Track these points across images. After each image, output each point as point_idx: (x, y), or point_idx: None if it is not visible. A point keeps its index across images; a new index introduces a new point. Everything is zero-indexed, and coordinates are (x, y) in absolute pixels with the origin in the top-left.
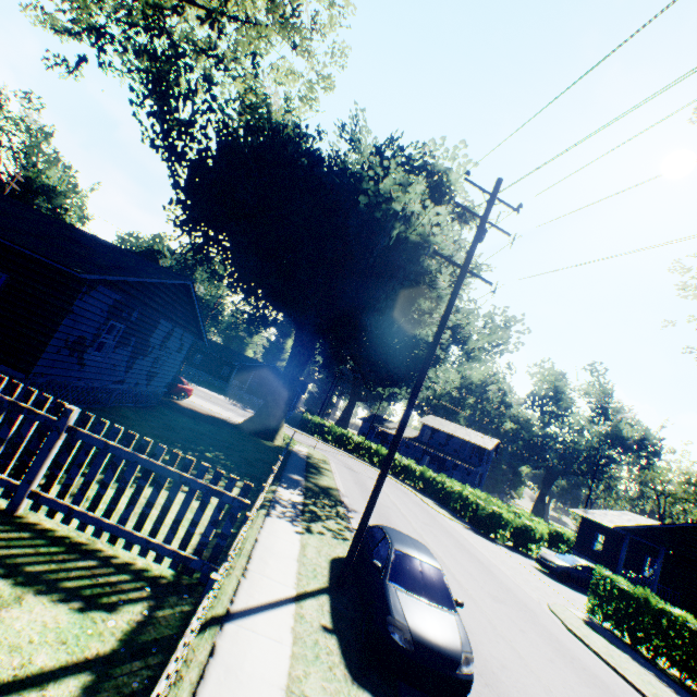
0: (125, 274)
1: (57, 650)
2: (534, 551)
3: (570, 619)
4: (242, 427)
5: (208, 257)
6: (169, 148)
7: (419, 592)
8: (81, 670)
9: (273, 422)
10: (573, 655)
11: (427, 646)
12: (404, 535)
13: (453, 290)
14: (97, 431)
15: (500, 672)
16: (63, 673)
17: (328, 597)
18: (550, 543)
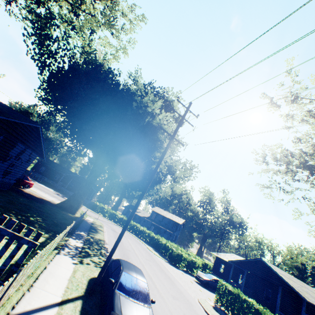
0: None
1: None
2: (195, 273)
3: (207, 306)
4: (58, 205)
5: (55, 118)
6: (41, 61)
7: (132, 296)
8: None
9: (76, 204)
10: None
11: None
12: (131, 264)
13: (167, 145)
14: None
15: None
16: None
17: (81, 301)
18: (202, 269)
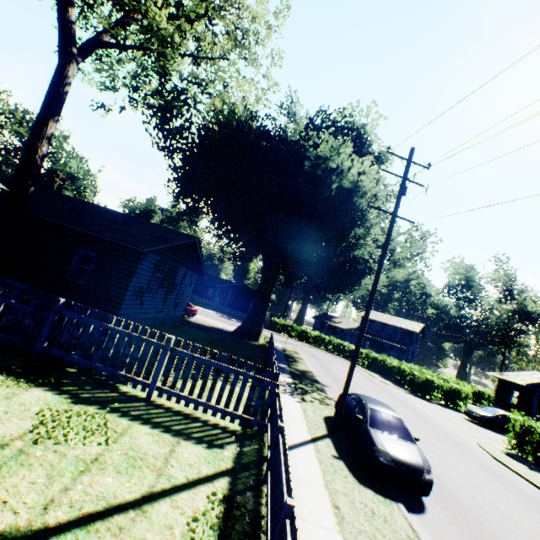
0: (164, 244)
1: (208, 466)
2: (462, 407)
3: (495, 451)
4: (235, 333)
5: (197, 215)
6: (170, 148)
7: (390, 433)
8: (223, 475)
9: (256, 327)
10: (499, 474)
11: (401, 463)
12: (372, 398)
13: (388, 231)
14: (186, 349)
15: (448, 482)
16: (217, 476)
17: (330, 439)
18: (474, 401)
